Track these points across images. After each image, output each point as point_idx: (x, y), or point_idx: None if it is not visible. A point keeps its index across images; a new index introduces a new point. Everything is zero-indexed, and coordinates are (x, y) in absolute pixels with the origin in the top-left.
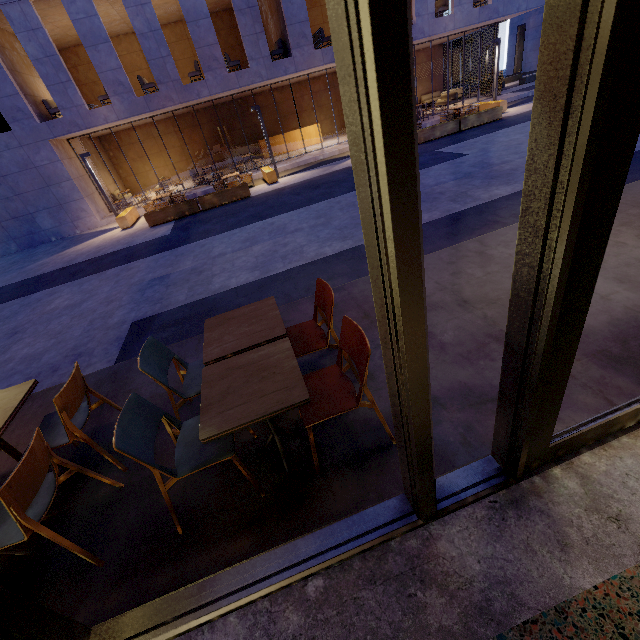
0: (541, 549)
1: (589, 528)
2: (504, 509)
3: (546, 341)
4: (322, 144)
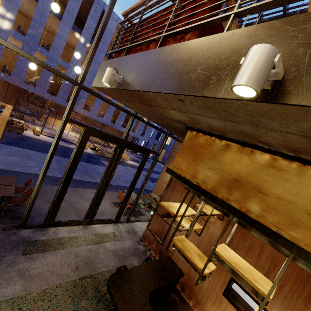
0: (40, 235)
1: (51, 234)
2: (39, 230)
3: (57, 198)
4: (69, 132)
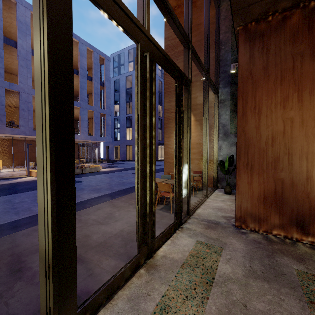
0: None
1: None
2: None
3: (52, 231)
4: (1, 170)
